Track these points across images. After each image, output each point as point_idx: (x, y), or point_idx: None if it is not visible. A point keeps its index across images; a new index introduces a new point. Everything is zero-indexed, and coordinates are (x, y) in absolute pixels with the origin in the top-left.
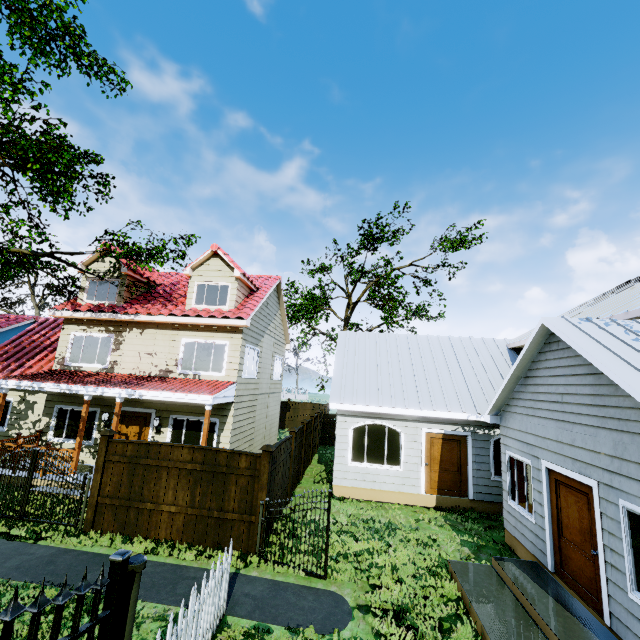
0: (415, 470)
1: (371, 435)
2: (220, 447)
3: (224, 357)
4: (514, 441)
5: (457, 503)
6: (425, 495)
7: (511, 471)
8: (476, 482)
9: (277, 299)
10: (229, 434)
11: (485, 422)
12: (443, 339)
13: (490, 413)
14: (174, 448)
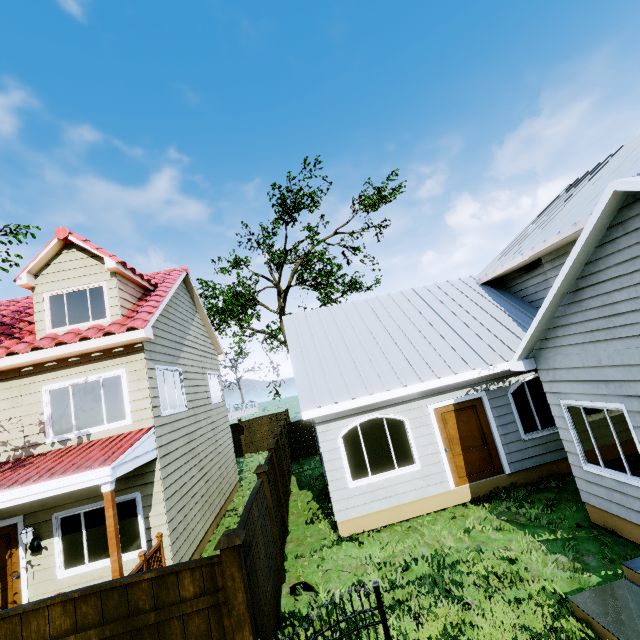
0: (435, 462)
1: (368, 436)
2: (153, 535)
3: (123, 395)
4: (574, 384)
5: (495, 485)
6: (456, 489)
7: (577, 425)
8: (508, 450)
9: (190, 299)
10: (162, 509)
11: (496, 373)
12: (408, 293)
13: (519, 358)
14: (27, 616)
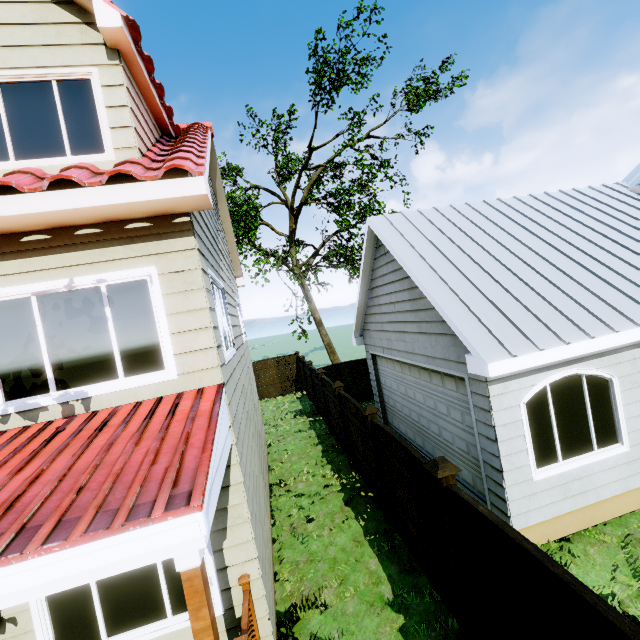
0: None
1: (559, 402)
2: (232, 580)
3: (155, 320)
4: None
5: None
6: None
7: None
8: None
9: (211, 183)
10: (247, 535)
11: None
12: (542, 198)
13: None
14: None
